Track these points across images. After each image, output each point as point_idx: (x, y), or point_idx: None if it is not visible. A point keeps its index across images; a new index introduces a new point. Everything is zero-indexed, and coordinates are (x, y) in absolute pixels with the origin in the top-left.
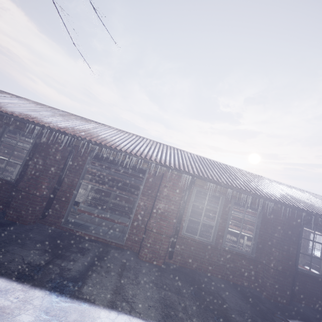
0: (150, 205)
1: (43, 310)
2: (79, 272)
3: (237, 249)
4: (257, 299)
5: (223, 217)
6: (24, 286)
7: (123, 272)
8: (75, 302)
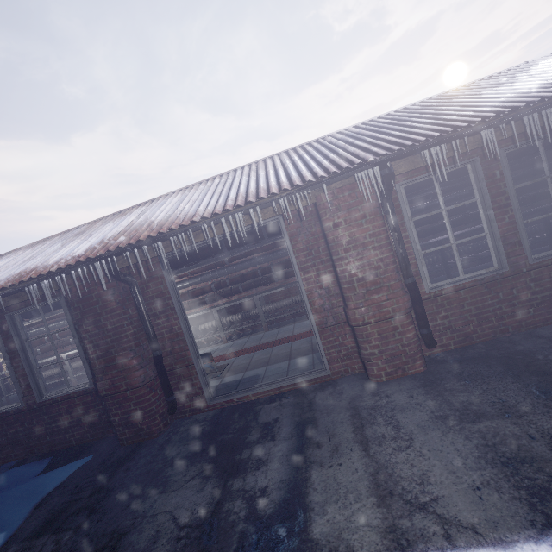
0: (329, 280)
1: None
2: (285, 485)
3: None
4: None
5: (499, 204)
6: None
7: (365, 433)
8: None
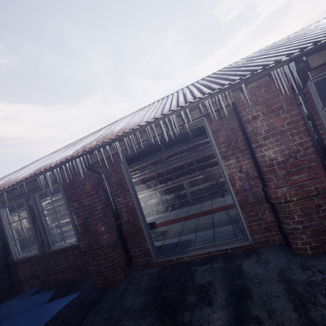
0: (247, 165)
1: None
2: None
3: None
4: None
5: None
6: None
7: (310, 314)
8: None
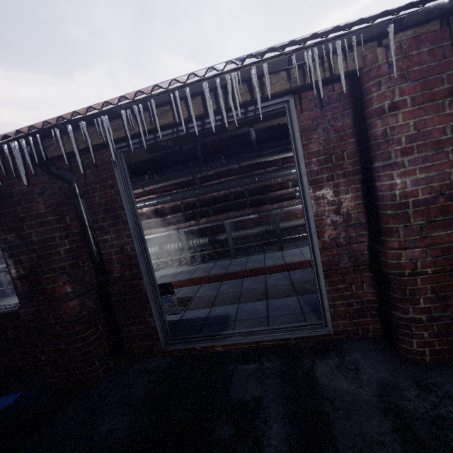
0: (351, 201)
1: None
2: None
3: None
4: None
5: None
6: None
7: None
8: None
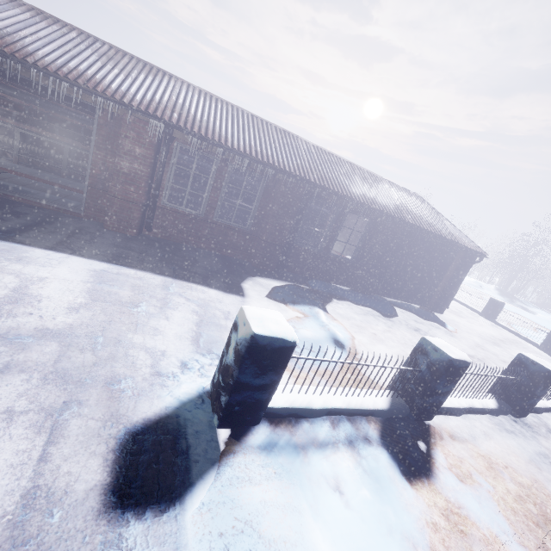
0: (111, 164)
1: None
2: (12, 228)
3: (232, 223)
4: (240, 266)
5: (217, 186)
6: None
7: (75, 235)
8: (5, 242)
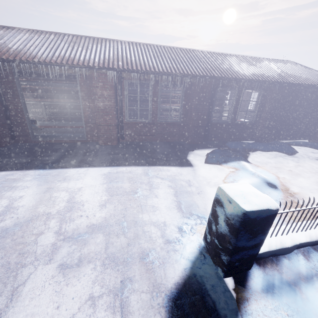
0: (93, 106)
1: (36, 175)
2: (55, 160)
3: (169, 120)
4: (180, 146)
5: (154, 100)
6: (22, 171)
7: (87, 154)
8: (54, 170)
